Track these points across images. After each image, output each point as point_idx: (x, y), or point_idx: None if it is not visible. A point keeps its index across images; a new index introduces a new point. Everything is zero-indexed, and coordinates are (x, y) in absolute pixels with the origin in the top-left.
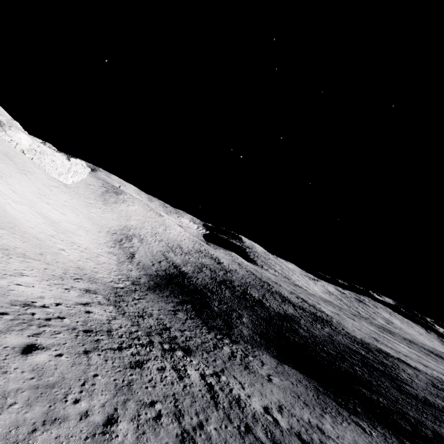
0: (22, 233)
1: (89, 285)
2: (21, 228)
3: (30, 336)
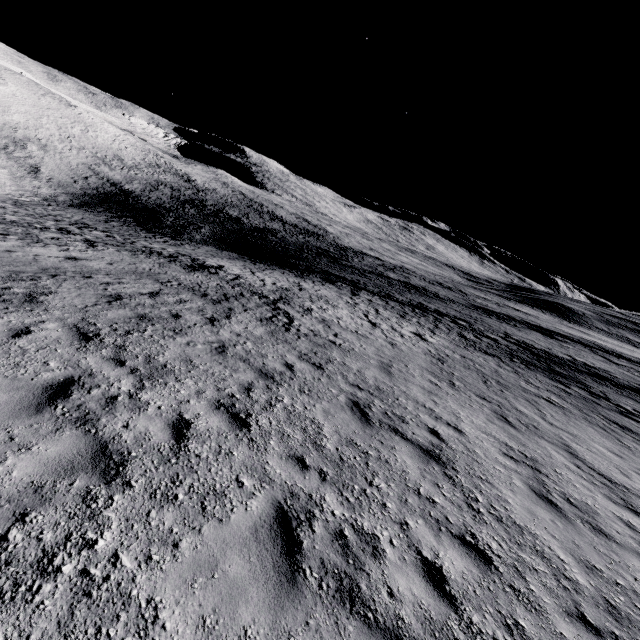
0: None
1: None
2: None
3: None
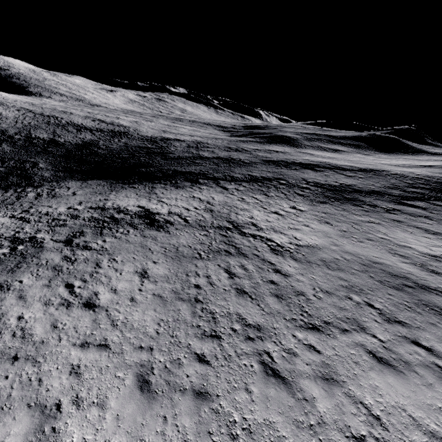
0: None
1: None
2: None
3: None
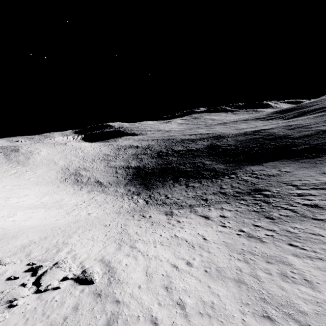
0: (70, 228)
1: (153, 213)
2: (60, 226)
3: (322, 236)
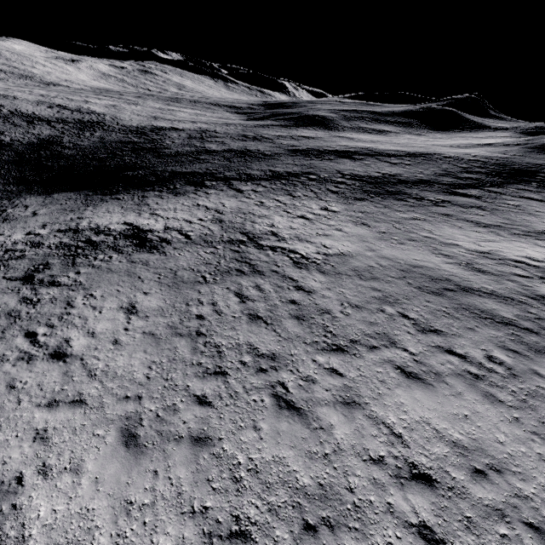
0: None
1: None
2: None
3: None
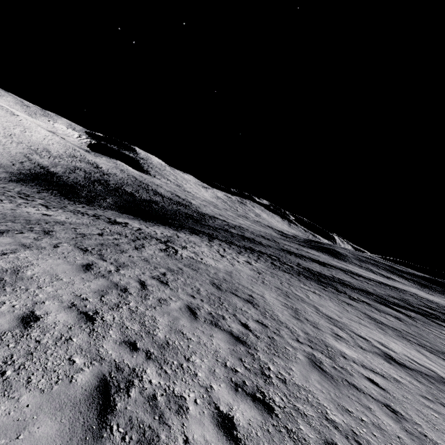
0: None
1: None
2: None
3: None
